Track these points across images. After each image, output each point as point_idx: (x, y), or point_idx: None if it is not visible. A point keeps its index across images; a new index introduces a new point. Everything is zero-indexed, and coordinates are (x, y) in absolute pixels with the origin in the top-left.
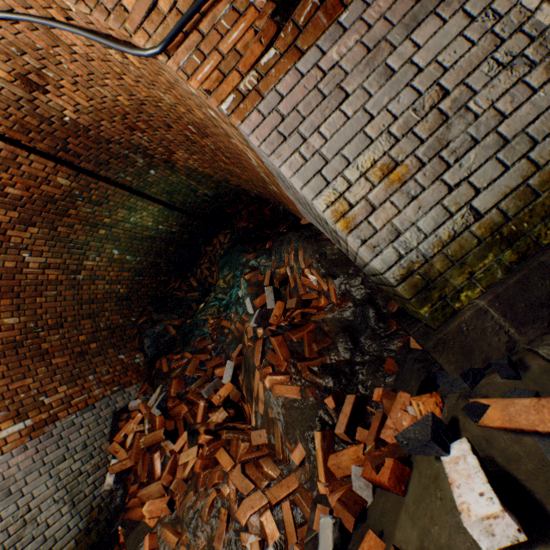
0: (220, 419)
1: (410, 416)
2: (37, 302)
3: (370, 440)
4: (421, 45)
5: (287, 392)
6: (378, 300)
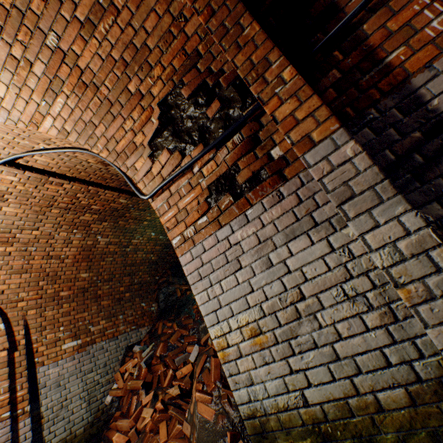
0: (174, 393)
1: None
2: (100, 264)
3: None
4: (294, 253)
5: (205, 411)
6: None
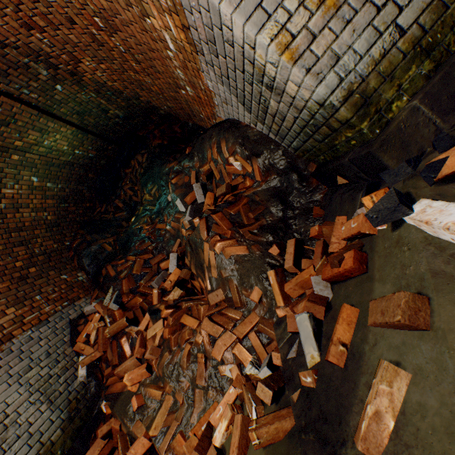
0: (176, 297)
1: (361, 214)
2: None
3: (317, 261)
4: None
5: (237, 251)
6: (299, 165)
